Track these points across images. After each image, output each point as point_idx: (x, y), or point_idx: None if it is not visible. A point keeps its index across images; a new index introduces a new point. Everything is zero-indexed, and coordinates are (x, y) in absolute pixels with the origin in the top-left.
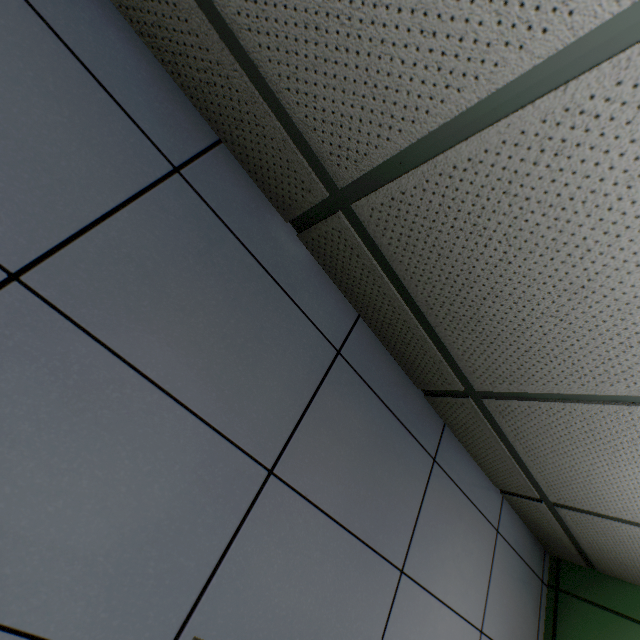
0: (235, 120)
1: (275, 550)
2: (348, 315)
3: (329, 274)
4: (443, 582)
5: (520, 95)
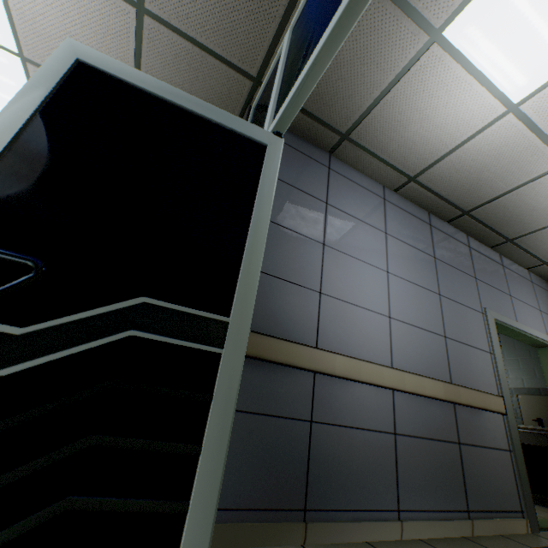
0: (436, 208)
1: (484, 293)
2: (465, 236)
3: (457, 228)
4: (521, 298)
5: (510, 190)
